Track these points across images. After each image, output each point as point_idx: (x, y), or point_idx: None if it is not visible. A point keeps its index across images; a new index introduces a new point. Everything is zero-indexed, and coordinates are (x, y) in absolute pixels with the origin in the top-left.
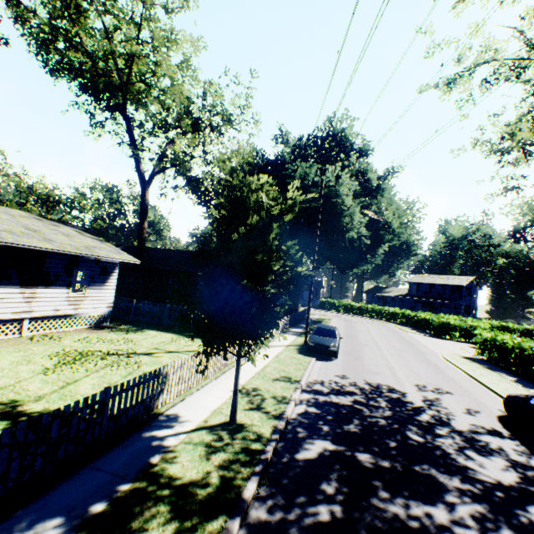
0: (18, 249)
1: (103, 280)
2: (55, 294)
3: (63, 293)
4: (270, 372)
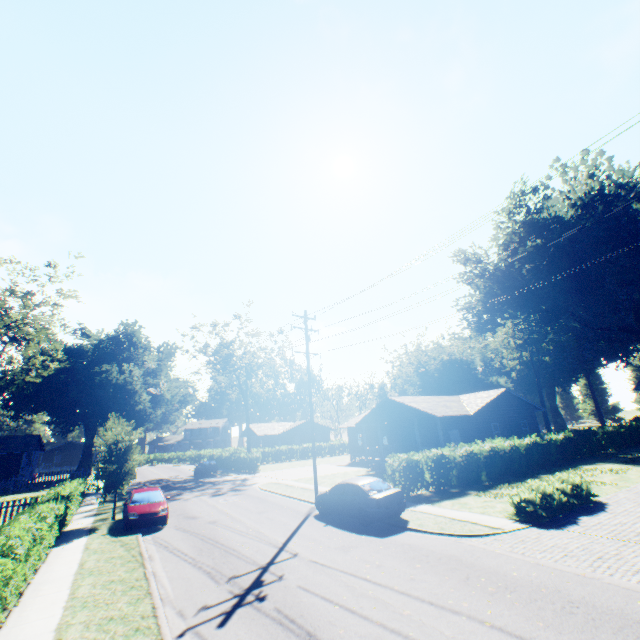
0: None
1: None
2: None
3: None
4: None
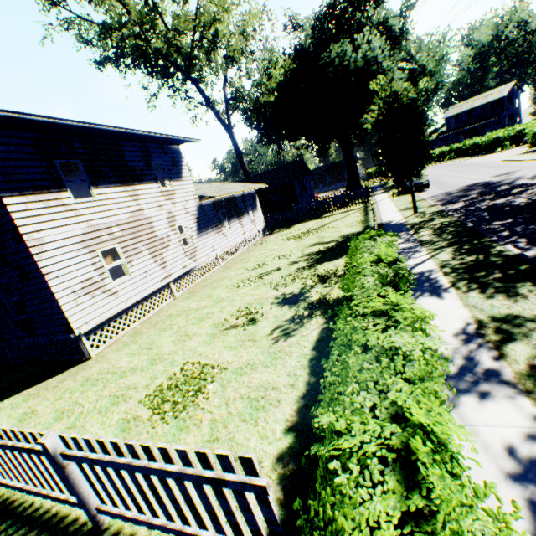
0: (228, 198)
1: (255, 206)
2: (246, 220)
3: (248, 219)
4: (402, 204)
